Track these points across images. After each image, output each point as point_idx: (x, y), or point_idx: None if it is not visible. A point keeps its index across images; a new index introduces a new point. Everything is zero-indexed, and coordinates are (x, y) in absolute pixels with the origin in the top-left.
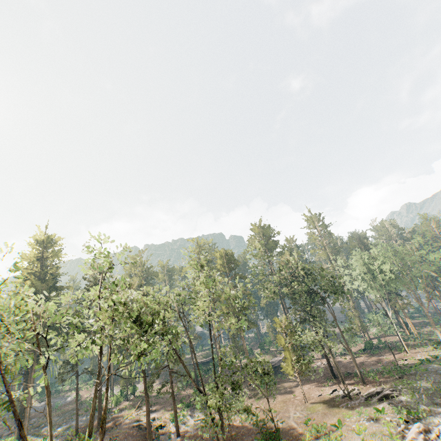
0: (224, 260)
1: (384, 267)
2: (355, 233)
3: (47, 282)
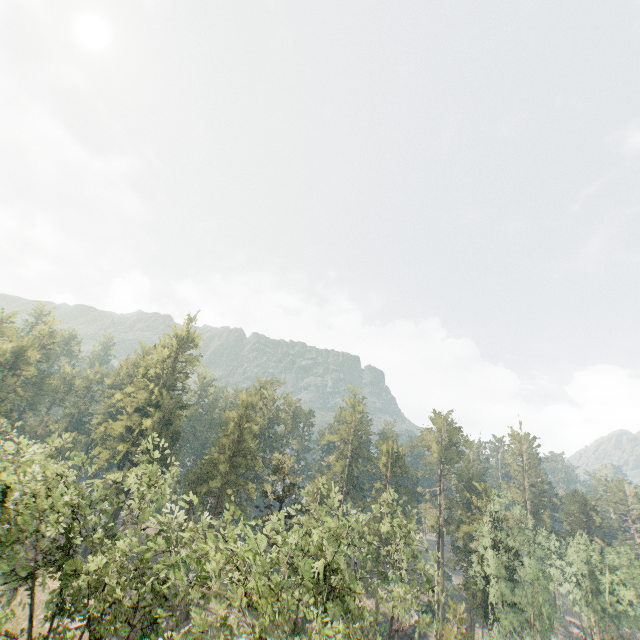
0: (389, 457)
1: (621, 591)
2: (580, 494)
3: (178, 399)
